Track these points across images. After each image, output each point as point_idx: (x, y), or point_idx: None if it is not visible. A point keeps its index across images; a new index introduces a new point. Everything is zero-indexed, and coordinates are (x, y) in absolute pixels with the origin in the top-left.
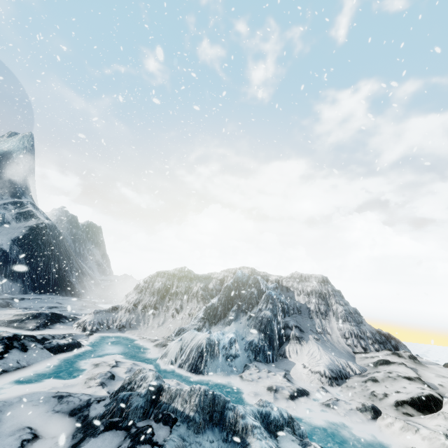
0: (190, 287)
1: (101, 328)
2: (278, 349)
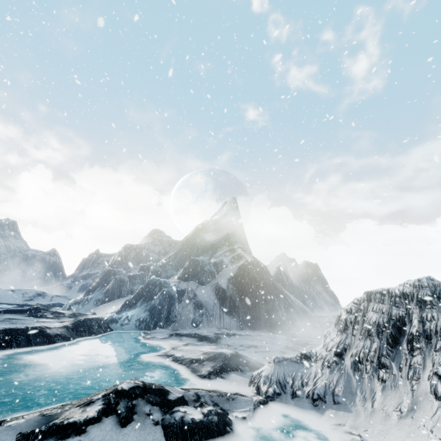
0: None
1: (283, 393)
2: None
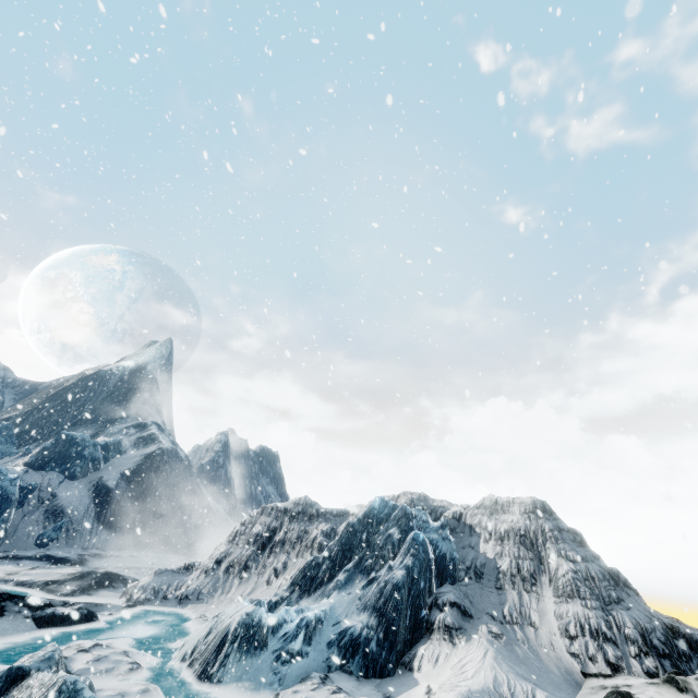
0: (307, 530)
1: (155, 598)
2: (404, 651)
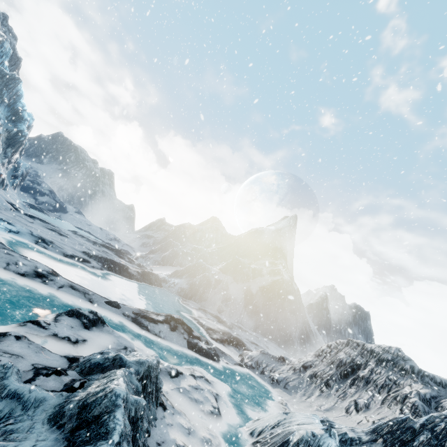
0: (397, 382)
1: (256, 368)
2: None
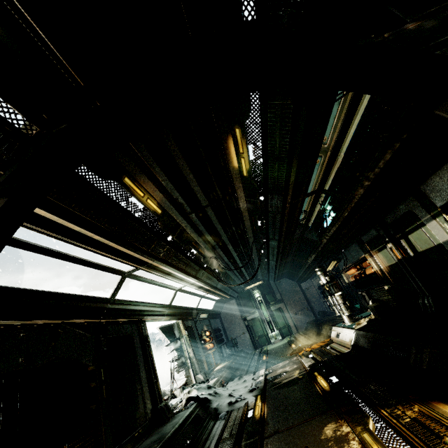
0: None
1: None
2: None
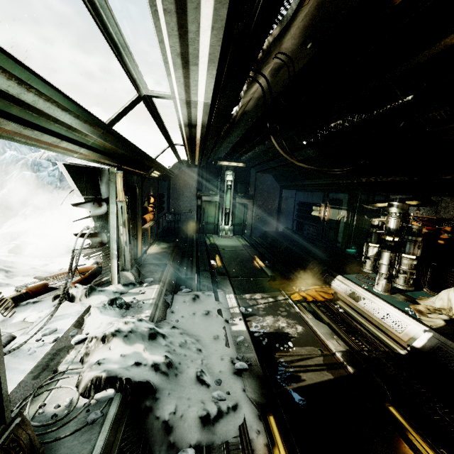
0: None
1: None
2: None
